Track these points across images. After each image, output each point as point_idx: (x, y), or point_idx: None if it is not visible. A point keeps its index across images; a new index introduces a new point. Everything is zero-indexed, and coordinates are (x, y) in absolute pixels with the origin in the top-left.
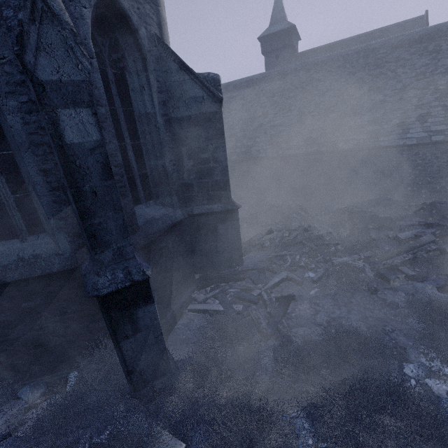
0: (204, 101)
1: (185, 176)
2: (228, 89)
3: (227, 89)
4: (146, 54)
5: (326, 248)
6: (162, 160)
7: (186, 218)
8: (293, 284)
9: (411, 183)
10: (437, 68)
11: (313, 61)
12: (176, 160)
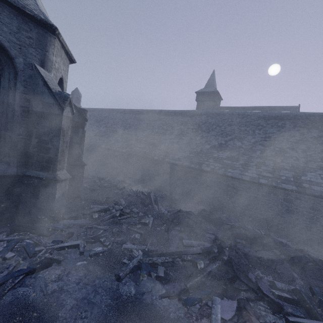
0: (53, 106)
1: (31, 148)
2: (160, 113)
3: (160, 113)
4: (19, 71)
5: (131, 233)
6: (11, 132)
7: (20, 175)
8: (77, 252)
9: (244, 208)
10: (279, 137)
11: (212, 112)
12: (28, 136)
